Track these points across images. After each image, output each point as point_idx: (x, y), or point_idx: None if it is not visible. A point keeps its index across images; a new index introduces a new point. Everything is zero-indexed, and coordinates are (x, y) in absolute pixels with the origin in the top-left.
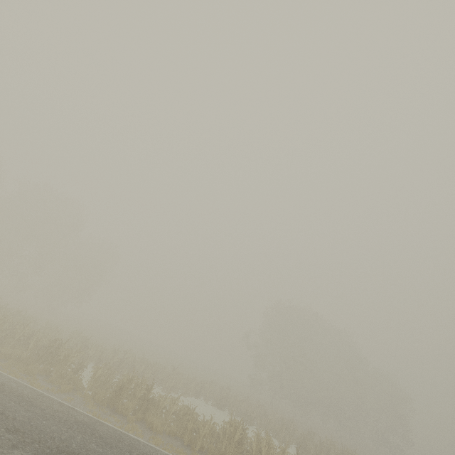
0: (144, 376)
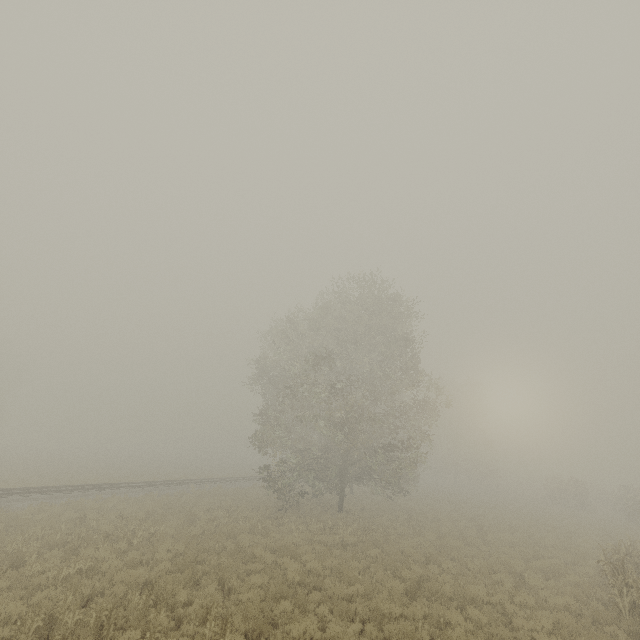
0: None
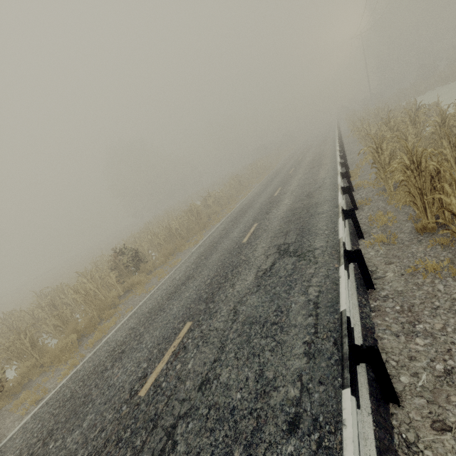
0: None
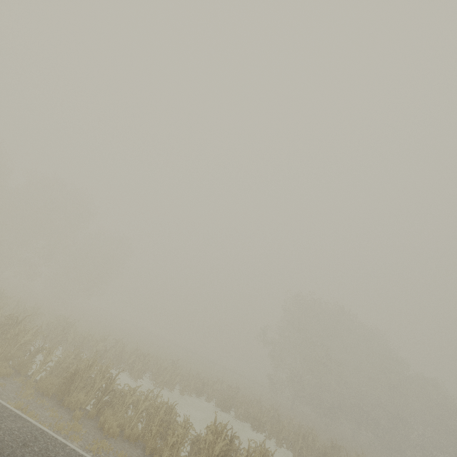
0: (133, 368)
